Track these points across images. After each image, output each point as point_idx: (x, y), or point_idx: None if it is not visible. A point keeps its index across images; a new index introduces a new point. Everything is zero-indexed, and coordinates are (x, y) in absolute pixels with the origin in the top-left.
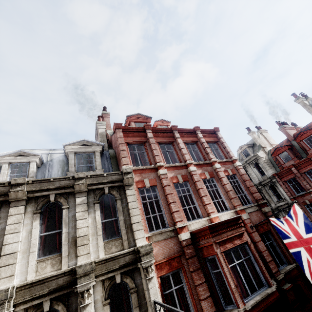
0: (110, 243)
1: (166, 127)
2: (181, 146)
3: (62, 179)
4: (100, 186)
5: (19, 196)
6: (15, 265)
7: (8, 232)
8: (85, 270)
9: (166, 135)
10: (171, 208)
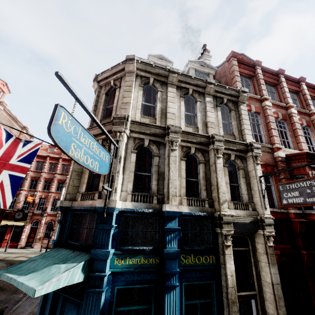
0: (227, 136)
1: (273, 69)
2: (285, 90)
3: (199, 79)
4: (222, 95)
5: (174, 81)
6: (175, 121)
7: (169, 101)
8: (219, 138)
9: (272, 76)
10: (272, 133)
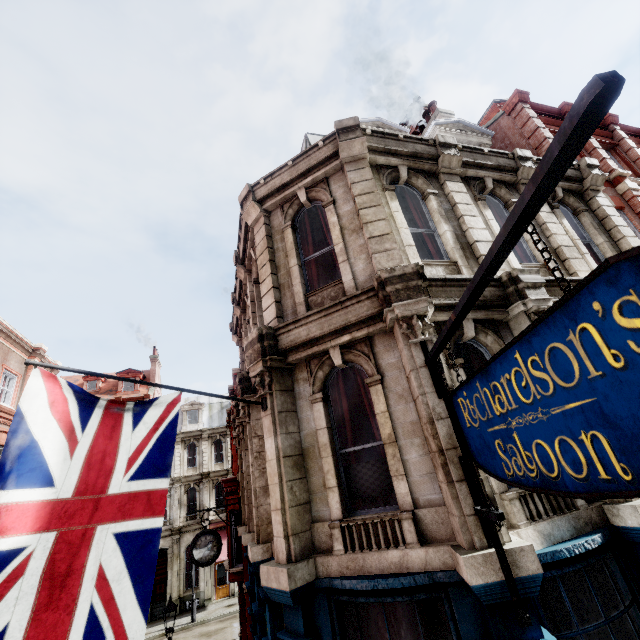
0: None
1: None
2: (639, 154)
3: (498, 154)
4: None
5: (452, 166)
6: None
7: (464, 213)
8: None
9: (599, 131)
10: None
